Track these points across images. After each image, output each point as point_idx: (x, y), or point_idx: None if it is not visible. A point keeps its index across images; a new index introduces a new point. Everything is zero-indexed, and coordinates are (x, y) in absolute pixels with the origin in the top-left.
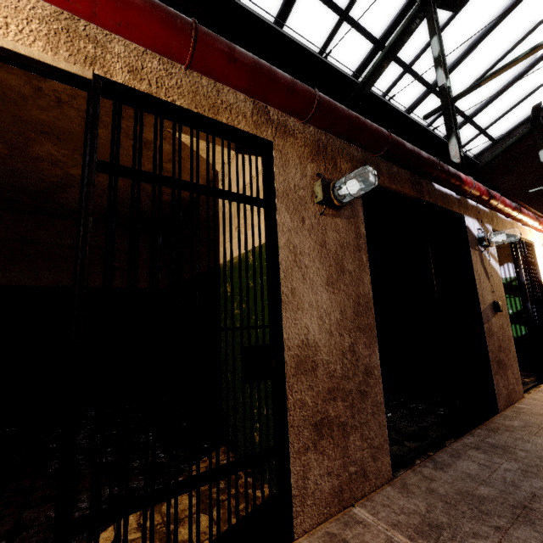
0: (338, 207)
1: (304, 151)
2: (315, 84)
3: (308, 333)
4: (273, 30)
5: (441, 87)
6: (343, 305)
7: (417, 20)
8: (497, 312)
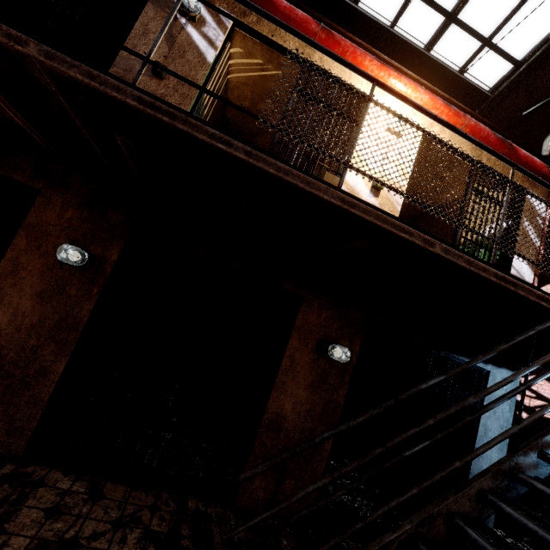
0: None
1: None
2: None
3: None
4: None
5: None
6: None
7: None
8: (162, 80)
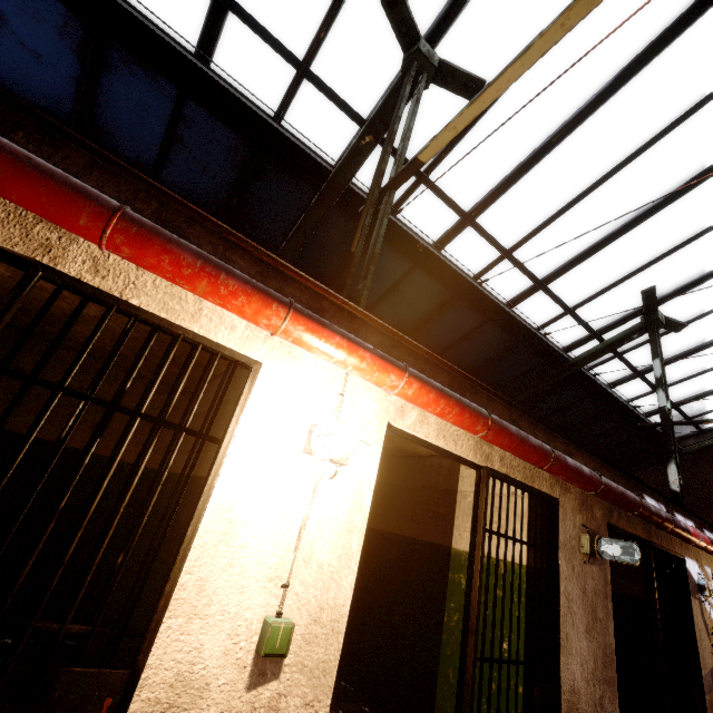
0: (595, 556)
1: (575, 503)
2: (586, 447)
3: (574, 679)
4: (508, 313)
5: (662, 408)
6: (595, 654)
7: (638, 333)
8: None
